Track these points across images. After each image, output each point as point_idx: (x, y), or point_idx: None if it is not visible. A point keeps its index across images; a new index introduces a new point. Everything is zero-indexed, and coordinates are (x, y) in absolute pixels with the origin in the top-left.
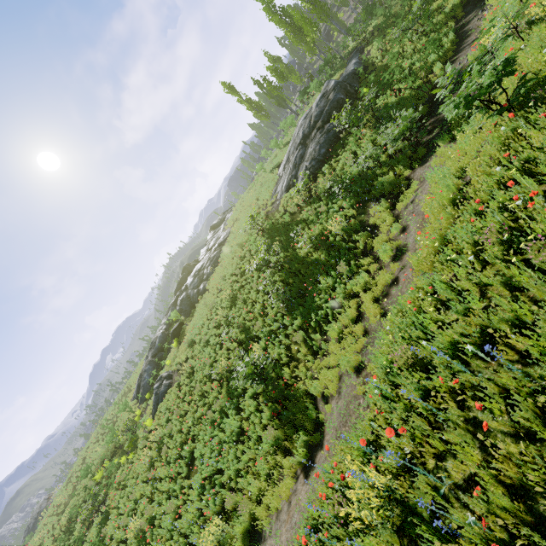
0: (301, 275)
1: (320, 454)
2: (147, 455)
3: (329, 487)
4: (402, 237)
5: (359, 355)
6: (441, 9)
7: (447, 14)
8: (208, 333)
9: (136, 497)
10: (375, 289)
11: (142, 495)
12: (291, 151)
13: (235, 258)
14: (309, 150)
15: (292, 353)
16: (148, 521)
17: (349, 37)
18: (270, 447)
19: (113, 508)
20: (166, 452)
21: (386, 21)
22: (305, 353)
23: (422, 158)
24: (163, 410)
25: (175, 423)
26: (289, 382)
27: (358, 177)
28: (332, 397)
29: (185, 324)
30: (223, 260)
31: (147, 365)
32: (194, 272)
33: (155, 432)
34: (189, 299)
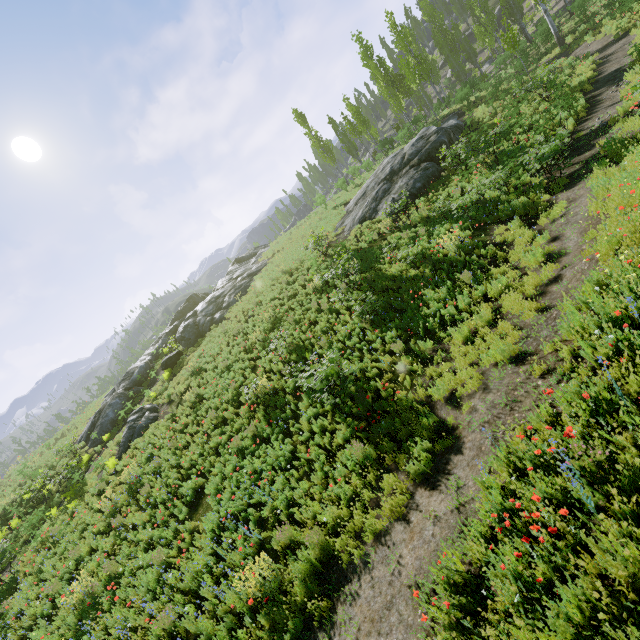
0: (392, 291)
1: (457, 458)
2: (111, 497)
3: (510, 472)
4: (554, 244)
5: (516, 346)
6: (562, 87)
7: (571, 88)
8: (230, 359)
9: (80, 554)
10: (527, 287)
11: (93, 551)
12: (370, 186)
13: (278, 284)
14: (398, 184)
15: (381, 367)
16: (105, 583)
17: (445, 103)
18: (352, 467)
19: (23, 577)
20: (149, 492)
21: (492, 94)
22: (406, 364)
23: (564, 186)
24: (142, 446)
25: (167, 457)
26: (383, 394)
27: (470, 206)
28: (470, 395)
29: (185, 355)
30: (256, 288)
31: (115, 398)
32: (209, 298)
33: (130, 469)
34: (197, 326)
